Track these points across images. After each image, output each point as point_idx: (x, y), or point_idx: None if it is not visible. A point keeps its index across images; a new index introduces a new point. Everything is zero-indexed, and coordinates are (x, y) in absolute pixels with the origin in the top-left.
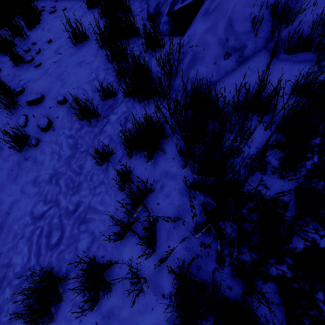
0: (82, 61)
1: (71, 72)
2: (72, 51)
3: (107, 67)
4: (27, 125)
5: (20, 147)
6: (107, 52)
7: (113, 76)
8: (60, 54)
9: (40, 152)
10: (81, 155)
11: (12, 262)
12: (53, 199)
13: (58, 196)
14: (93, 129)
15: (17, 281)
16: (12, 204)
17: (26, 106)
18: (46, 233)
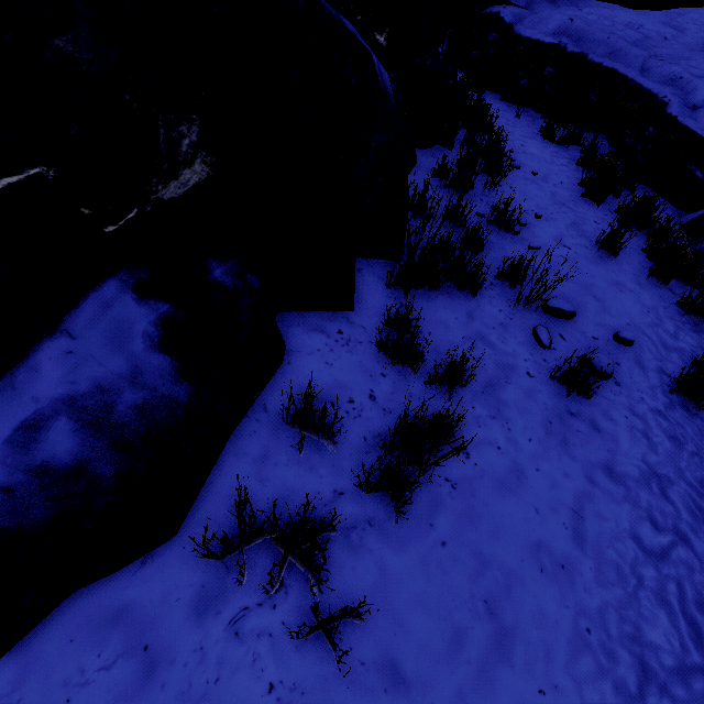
0: (619, 282)
1: (607, 291)
2: (589, 254)
3: (672, 316)
4: (553, 347)
5: (570, 387)
6: (657, 288)
7: (692, 338)
8: (568, 248)
9: (601, 414)
10: (692, 458)
11: (646, 637)
12: (671, 527)
13: (679, 524)
14: (693, 418)
15: (682, 691)
16: (578, 497)
17: (539, 311)
18: (695, 600)
